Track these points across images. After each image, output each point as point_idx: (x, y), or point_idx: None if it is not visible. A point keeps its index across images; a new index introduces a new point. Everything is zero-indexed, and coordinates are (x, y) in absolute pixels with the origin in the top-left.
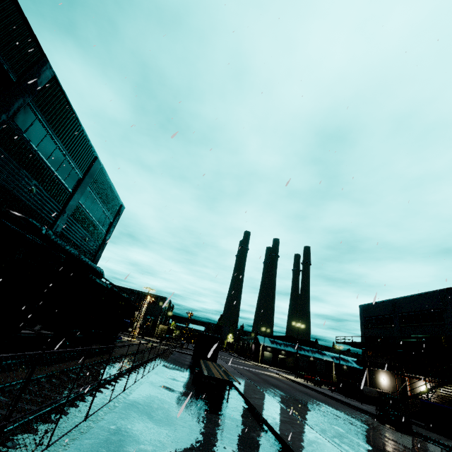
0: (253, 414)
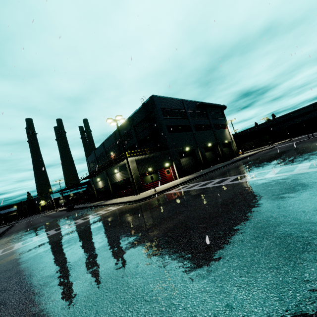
0: None
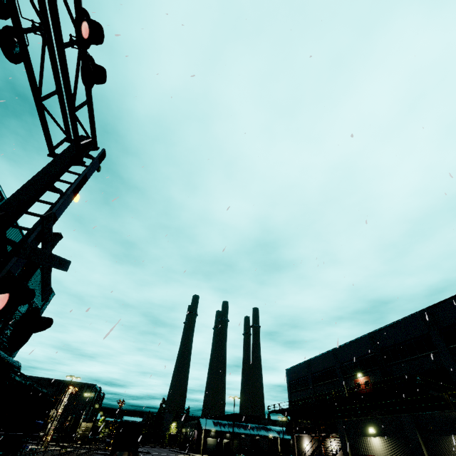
0: None
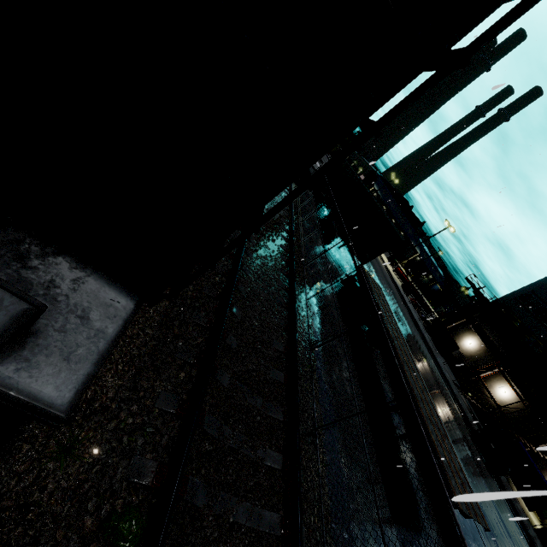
0: (424, 479)
